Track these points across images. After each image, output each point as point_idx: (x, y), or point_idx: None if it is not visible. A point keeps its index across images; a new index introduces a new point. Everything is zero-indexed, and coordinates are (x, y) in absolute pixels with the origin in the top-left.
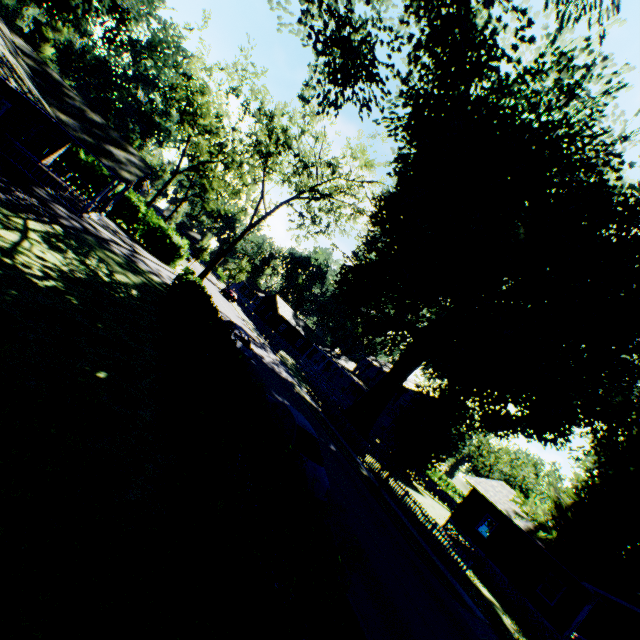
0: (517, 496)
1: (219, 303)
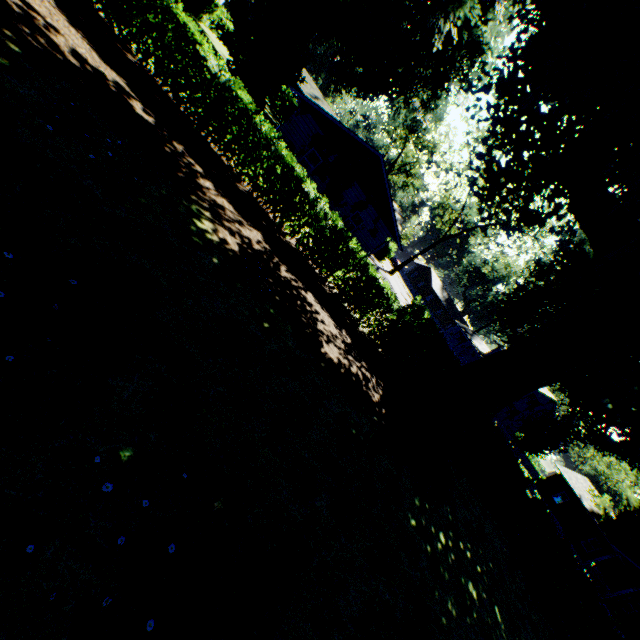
0: (592, 490)
1: (398, 284)
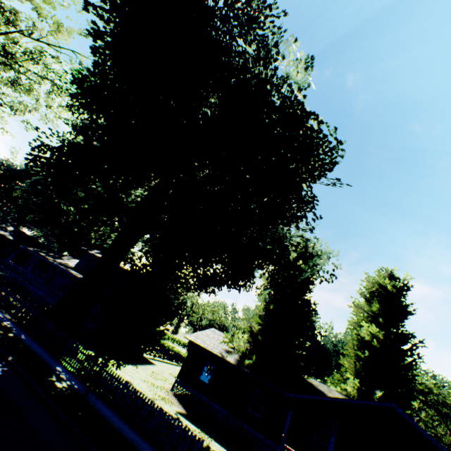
0: (226, 336)
1: None
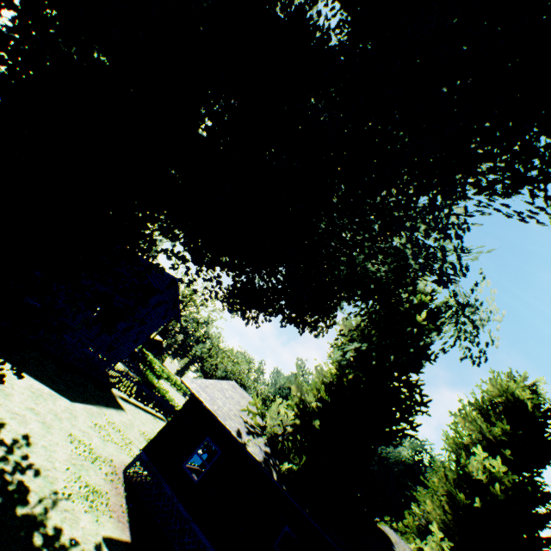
0: (255, 403)
1: None
